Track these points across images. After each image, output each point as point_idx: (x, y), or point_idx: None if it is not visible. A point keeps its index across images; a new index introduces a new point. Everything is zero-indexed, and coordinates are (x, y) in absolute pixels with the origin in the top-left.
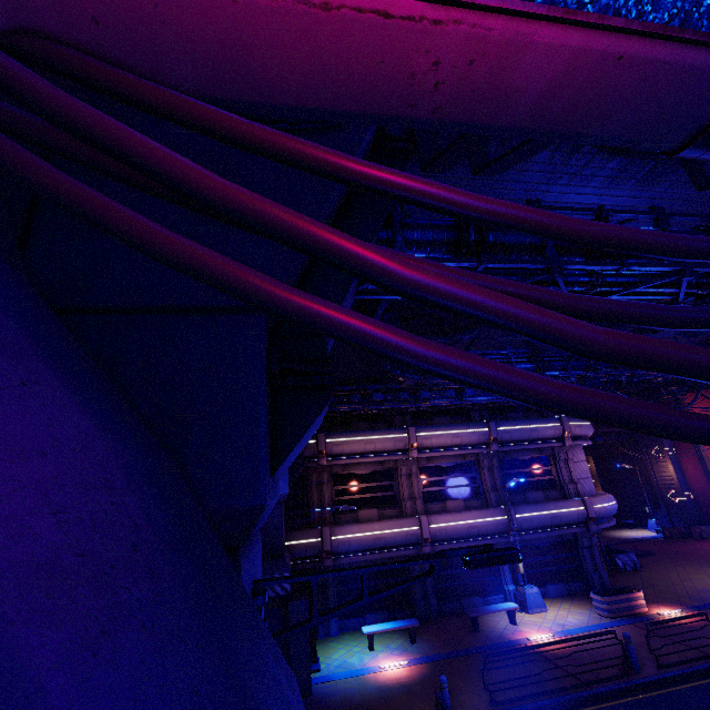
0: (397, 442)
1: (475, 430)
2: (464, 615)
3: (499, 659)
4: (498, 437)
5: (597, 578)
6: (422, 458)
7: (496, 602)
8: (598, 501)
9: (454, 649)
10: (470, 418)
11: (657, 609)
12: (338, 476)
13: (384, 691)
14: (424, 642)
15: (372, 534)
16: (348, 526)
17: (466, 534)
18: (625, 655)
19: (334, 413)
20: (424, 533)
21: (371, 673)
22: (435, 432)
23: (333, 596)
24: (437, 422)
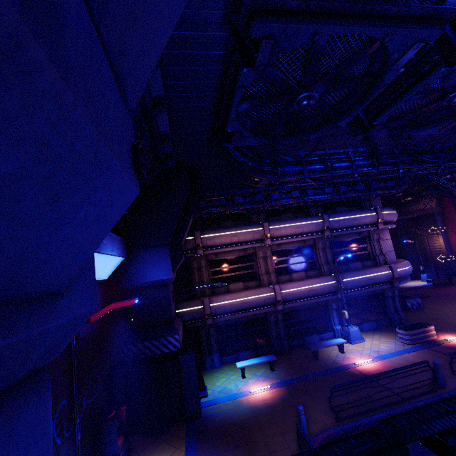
0: (255, 234)
1: (313, 222)
2: (306, 347)
3: (342, 389)
4: (330, 226)
5: (397, 317)
6: (273, 245)
7: (328, 337)
8: (400, 266)
9: (302, 374)
10: (309, 214)
11: (443, 336)
12: (213, 261)
13: (254, 411)
14: (280, 370)
15: (239, 300)
16: (222, 296)
17: (307, 295)
18: (434, 377)
19: (205, 215)
20: (277, 296)
21: (244, 397)
22: (283, 225)
23: (214, 342)
24: (284, 217)
